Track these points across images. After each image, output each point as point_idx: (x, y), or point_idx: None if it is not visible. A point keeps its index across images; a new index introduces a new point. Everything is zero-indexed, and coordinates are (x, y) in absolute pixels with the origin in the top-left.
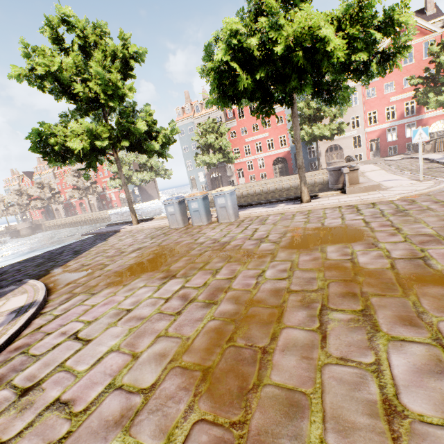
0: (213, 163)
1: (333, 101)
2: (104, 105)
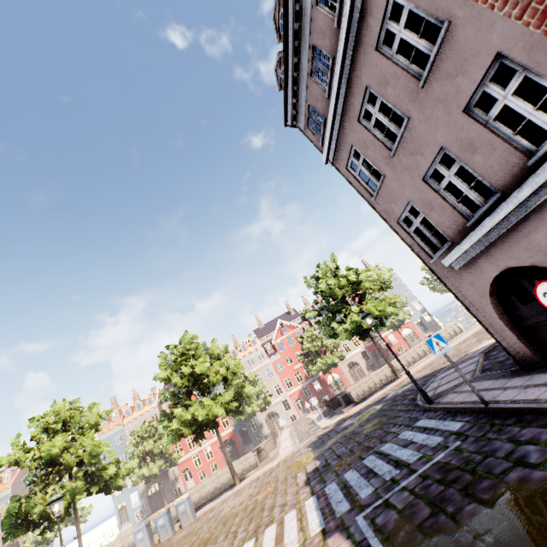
0: (153, 473)
1: (237, 413)
2: (85, 463)
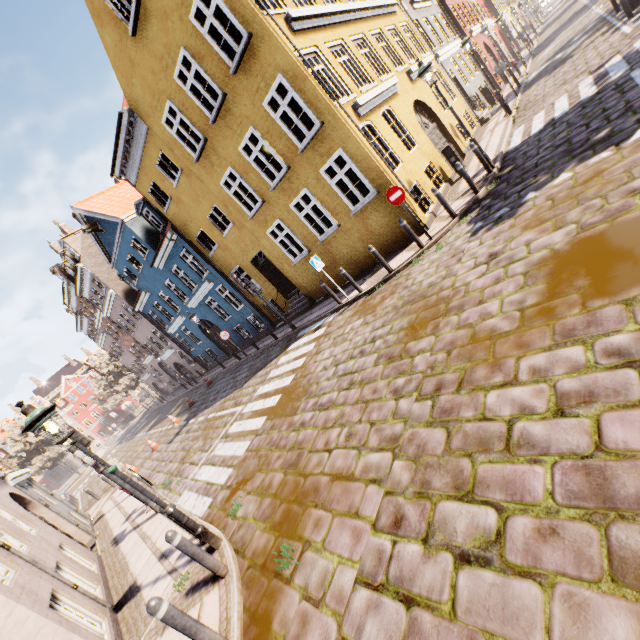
0: None
1: None
2: None
